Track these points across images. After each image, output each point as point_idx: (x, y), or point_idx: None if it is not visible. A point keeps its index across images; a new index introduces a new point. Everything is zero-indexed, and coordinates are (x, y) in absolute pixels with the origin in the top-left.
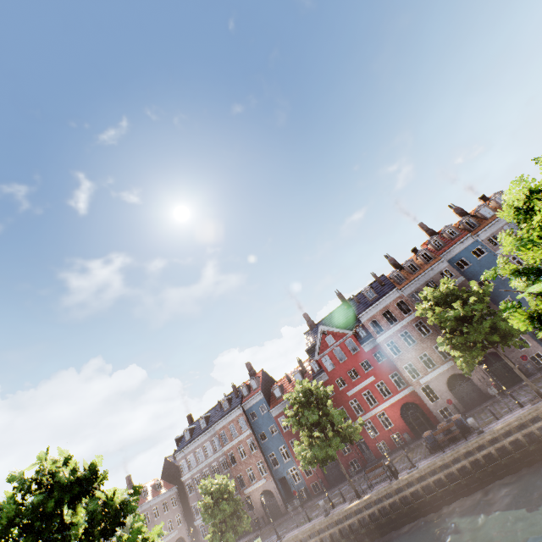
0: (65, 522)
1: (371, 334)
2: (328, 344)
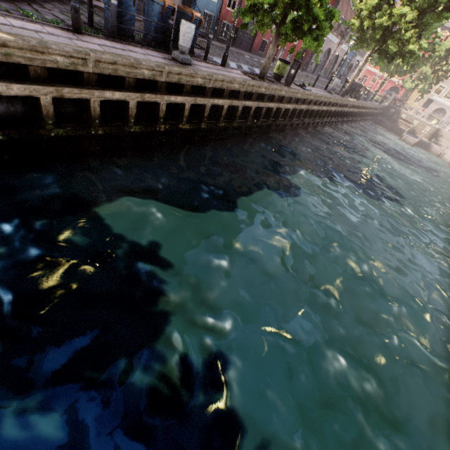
0: None
1: None
2: None
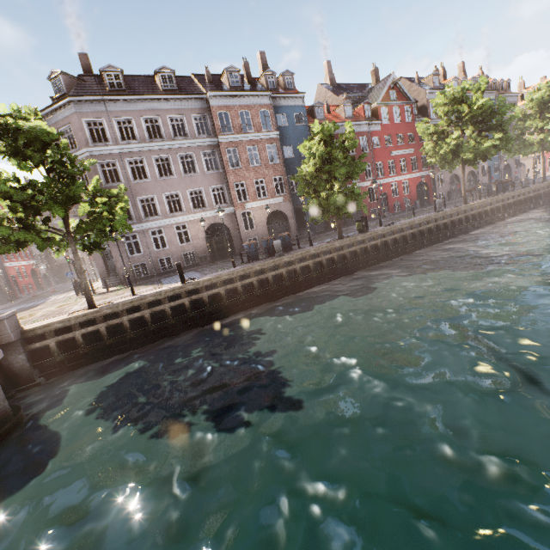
0: None
1: (428, 113)
2: (390, 98)
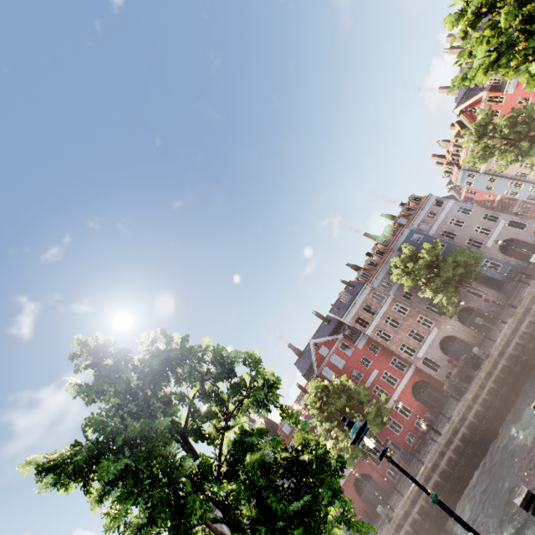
0: (170, 392)
1: (359, 330)
2: (323, 355)
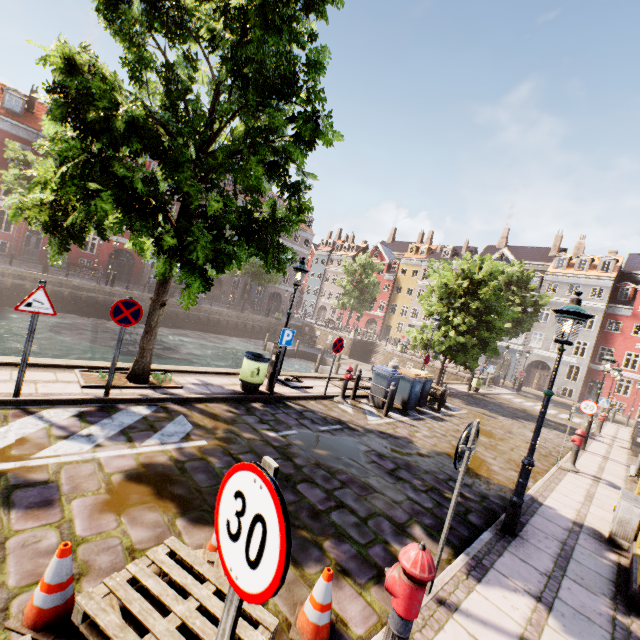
0: None
1: None
2: None
